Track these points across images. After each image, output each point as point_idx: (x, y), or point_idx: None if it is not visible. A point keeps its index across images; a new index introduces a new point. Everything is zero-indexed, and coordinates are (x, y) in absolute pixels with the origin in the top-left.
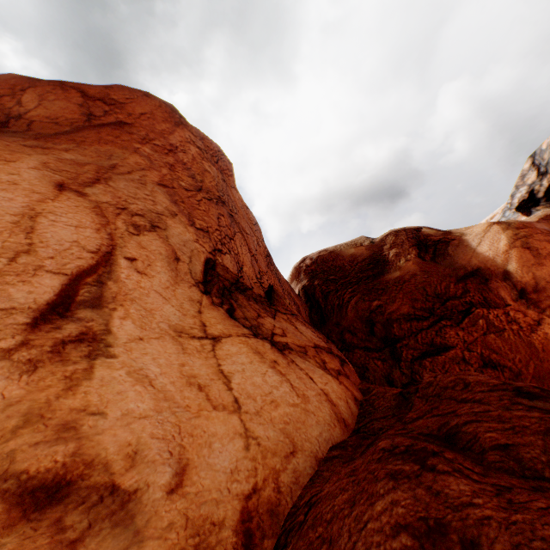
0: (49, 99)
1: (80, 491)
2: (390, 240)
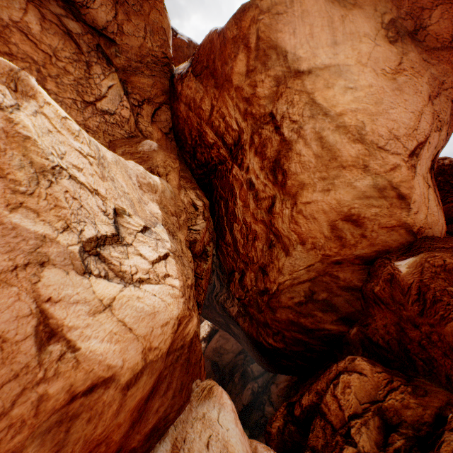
0: (443, 17)
1: (405, 201)
2: None
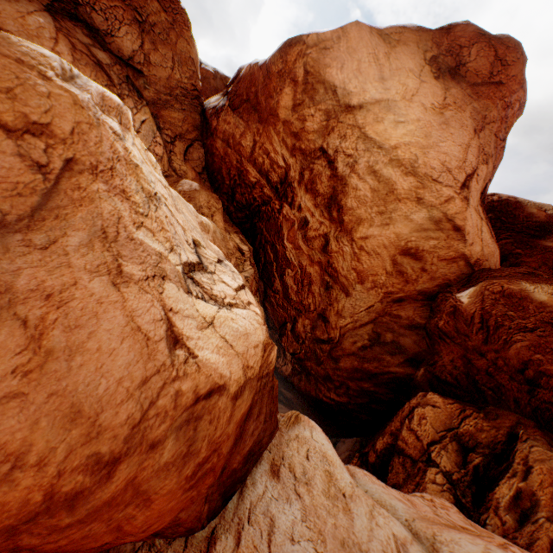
0: (480, 55)
1: (460, 233)
2: None
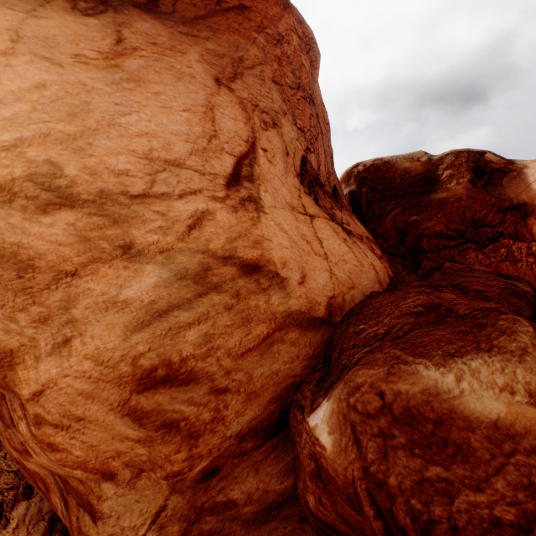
0: None
1: (264, 271)
2: (449, 160)
